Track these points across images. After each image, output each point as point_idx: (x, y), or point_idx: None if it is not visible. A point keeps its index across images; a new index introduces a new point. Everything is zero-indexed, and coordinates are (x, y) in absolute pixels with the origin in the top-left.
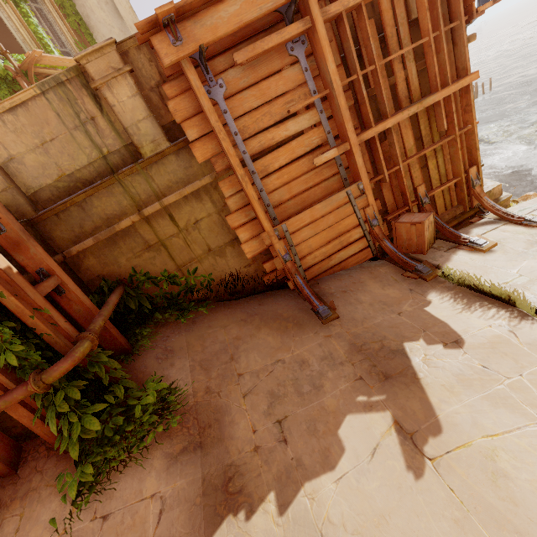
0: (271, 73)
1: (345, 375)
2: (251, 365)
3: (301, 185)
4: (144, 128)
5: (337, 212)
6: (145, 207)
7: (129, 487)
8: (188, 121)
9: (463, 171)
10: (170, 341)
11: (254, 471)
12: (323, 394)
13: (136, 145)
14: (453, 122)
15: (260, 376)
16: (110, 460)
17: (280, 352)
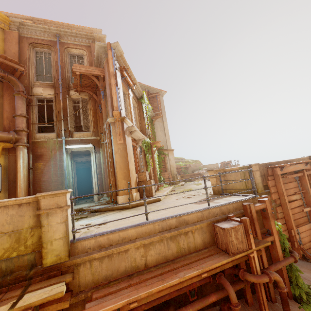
0: (290, 181)
1: None
2: None
3: (297, 216)
4: (260, 185)
5: None
6: None
7: None
8: (272, 187)
9: None
10: None
11: None
12: None
13: (257, 188)
14: None
15: None
16: None
17: None
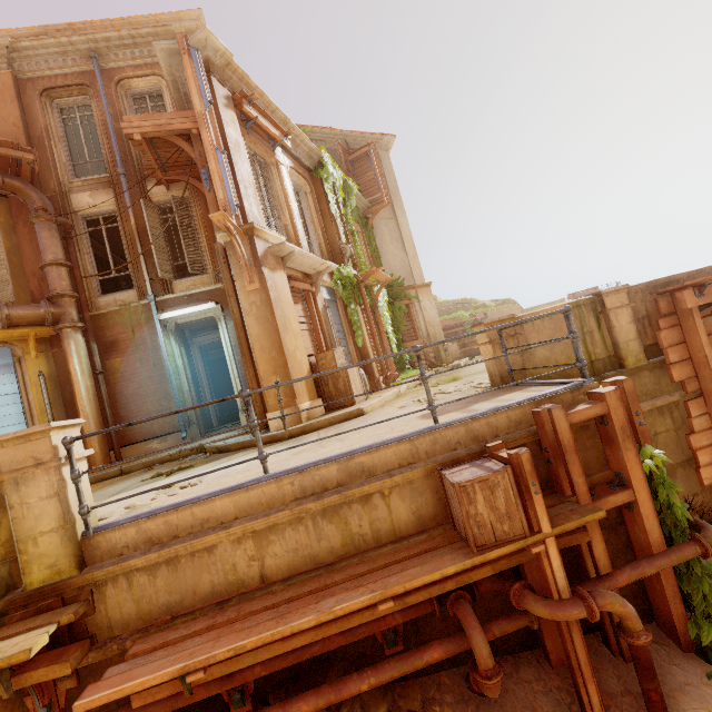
0: None
1: None
2: None
3: None
4: (631, 346)
5: None
6: None
7: None
8: (672, 347)
9: None
10: None
11: None
12: None
13: (622, 357)
14: None
15: None
16: None
17: None
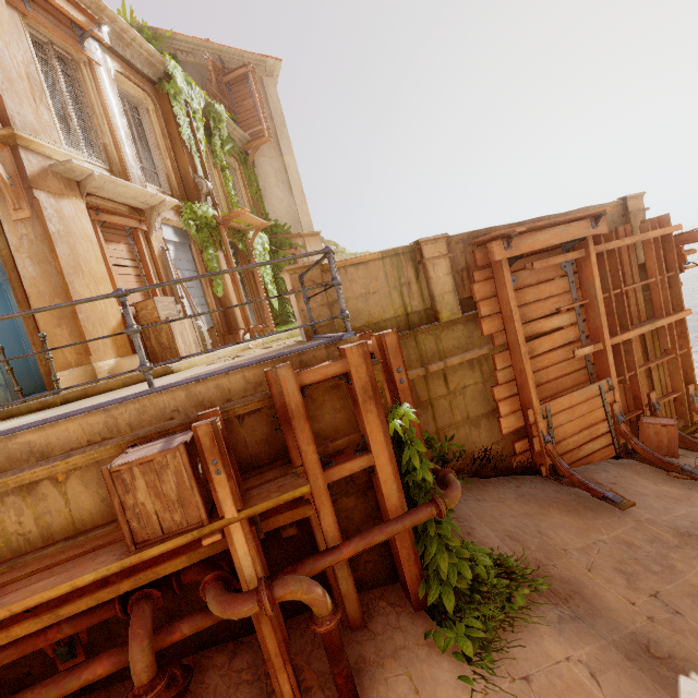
0: (548, 279)
1: (693, 556)
2: (568, 542)
3: (556, 372)
4: (447, 299)
5: (590, 403)
6: (427, 364)
7: (529, 649)
8: (484, 300)
9: (684, 387)
10: (453, 508)
11: (669, 638)
12: (681, 573)
13: (437, 310)
14: (674, 343)
15: (589, 553)
16: (487, 618)
17: (592, 533)
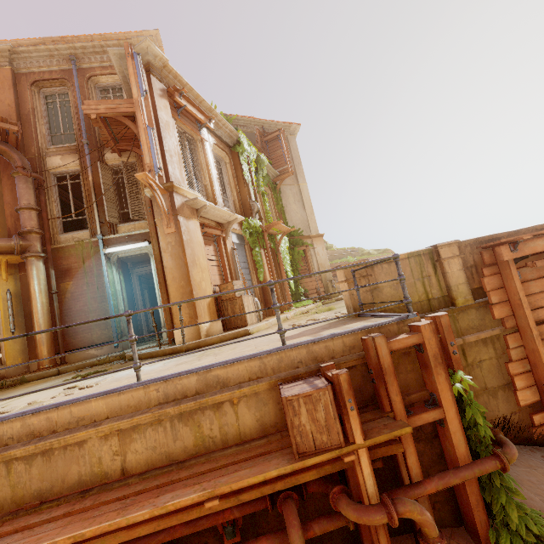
0: None
1: None
2: None
3: None
4: (461, 289)
5: None
6: None
7: None
8: (493, 291)
9: None
10: None
11: None
12: None
13: (453, 297)
14: None
15: None
16: None
17: None
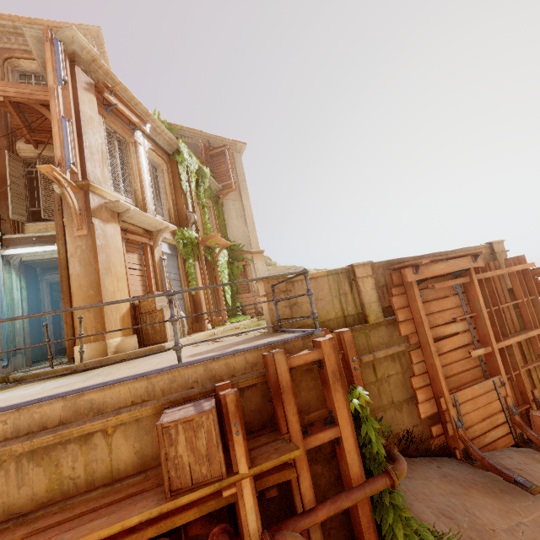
0: (444, 296)
1: None
2: (494, 522)
3: (458, 368)
4: (373, 307)
5: (488, 395)
6: (360, 356)
7: None
8: (400, 309)
9: None
10: None
11: None
12: None
13: (366, 315)
14: None
15: (515, 534)
16: None
17: (513, 515)
